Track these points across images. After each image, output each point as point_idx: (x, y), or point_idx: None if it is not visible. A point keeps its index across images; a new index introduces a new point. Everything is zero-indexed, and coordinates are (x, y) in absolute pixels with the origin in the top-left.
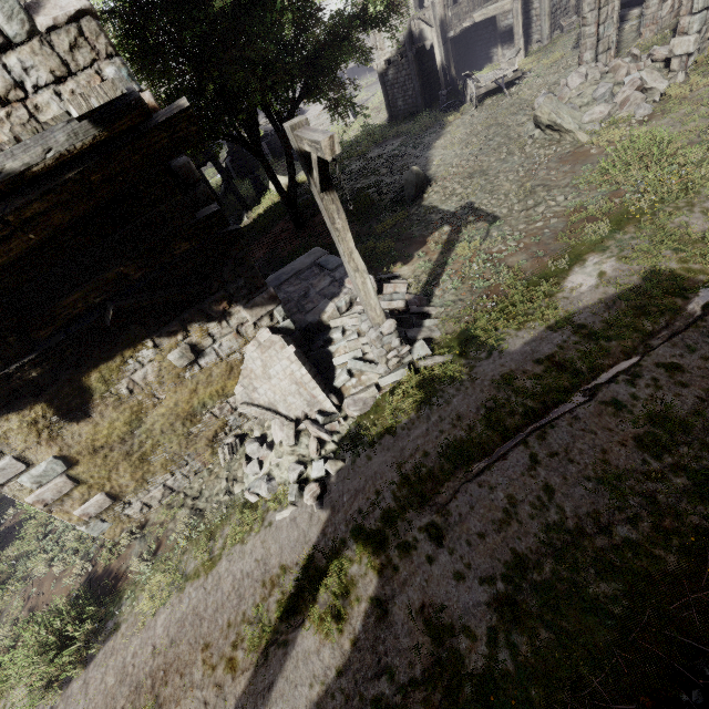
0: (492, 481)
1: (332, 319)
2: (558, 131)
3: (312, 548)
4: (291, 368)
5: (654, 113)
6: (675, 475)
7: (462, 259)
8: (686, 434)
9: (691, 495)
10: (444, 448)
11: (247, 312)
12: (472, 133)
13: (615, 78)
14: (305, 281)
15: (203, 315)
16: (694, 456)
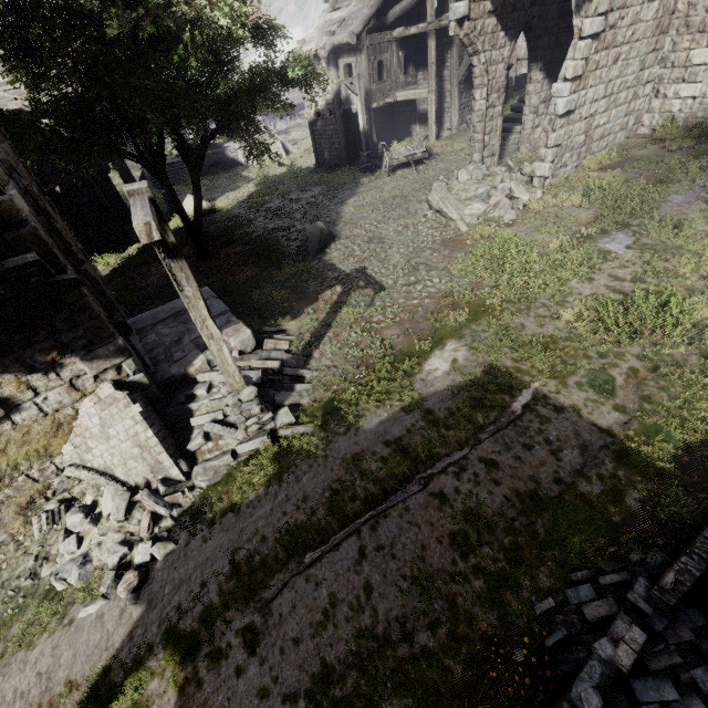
0: (320, 575)
1: (201, 373)
2: (445, 217)
3: (112, 658)
4: (136, 429)
5: (517, 219)
6: (475, 577)
7: (345, 324)
8: (490, 534)
9: (484, 599)
10: (283, 533)
11: (85, 365)
12: (380, 199)
13: (493, 182)
14: (182, 325)
15: (22, 365)
16: (492, 558)
